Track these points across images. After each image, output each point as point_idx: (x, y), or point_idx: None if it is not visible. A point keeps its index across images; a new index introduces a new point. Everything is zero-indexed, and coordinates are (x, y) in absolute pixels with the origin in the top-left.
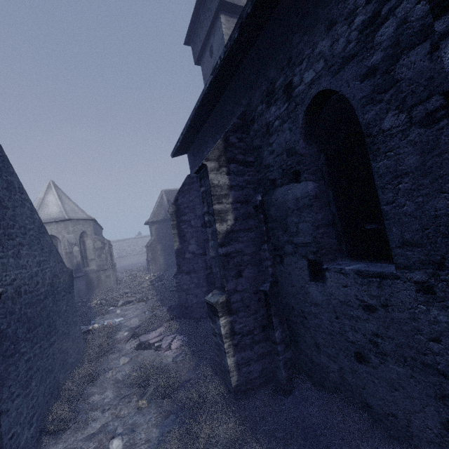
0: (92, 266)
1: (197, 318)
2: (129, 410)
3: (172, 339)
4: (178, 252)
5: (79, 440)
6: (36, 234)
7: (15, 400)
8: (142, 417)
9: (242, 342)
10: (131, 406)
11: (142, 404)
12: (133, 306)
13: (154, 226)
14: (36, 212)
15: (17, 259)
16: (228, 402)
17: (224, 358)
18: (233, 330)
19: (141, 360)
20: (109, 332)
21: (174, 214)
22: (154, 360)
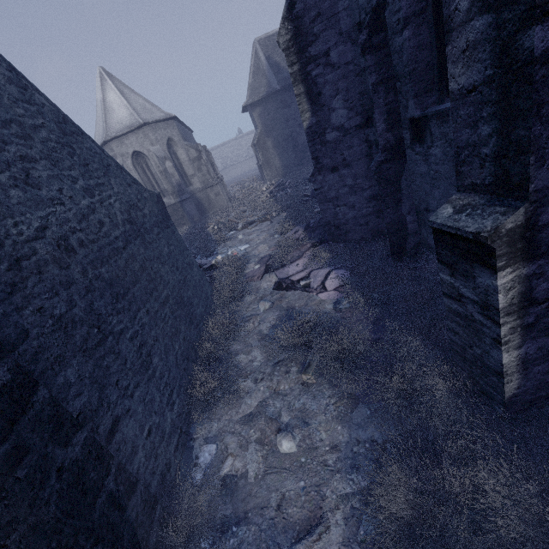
0: (196, 184)
1: (356, 240)
2: (290, 384)
3: (326, 277)
4: (311, 134)
5: (235, 421)
6: (57, 138)
7: (135, 393)
8: (313, 401)
9: (546, 317)
10: (292, 379)
11: (307, 379)
12: (256, 228)
13: (256, 110)
14: (36, 92)
15: (30, 190)
16: (495, 424)
17: (489, 348)
18: (531, 294)
19: (286, 305)
20: (235, 266)
21: (291, 47)
22: (305, 306)
